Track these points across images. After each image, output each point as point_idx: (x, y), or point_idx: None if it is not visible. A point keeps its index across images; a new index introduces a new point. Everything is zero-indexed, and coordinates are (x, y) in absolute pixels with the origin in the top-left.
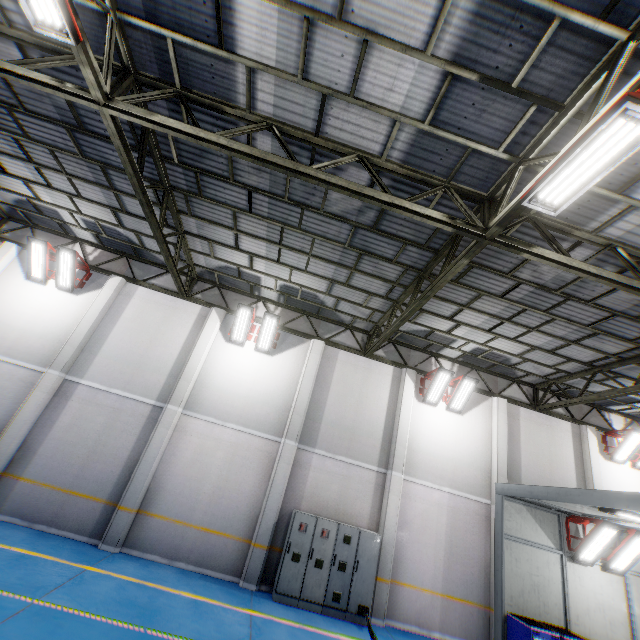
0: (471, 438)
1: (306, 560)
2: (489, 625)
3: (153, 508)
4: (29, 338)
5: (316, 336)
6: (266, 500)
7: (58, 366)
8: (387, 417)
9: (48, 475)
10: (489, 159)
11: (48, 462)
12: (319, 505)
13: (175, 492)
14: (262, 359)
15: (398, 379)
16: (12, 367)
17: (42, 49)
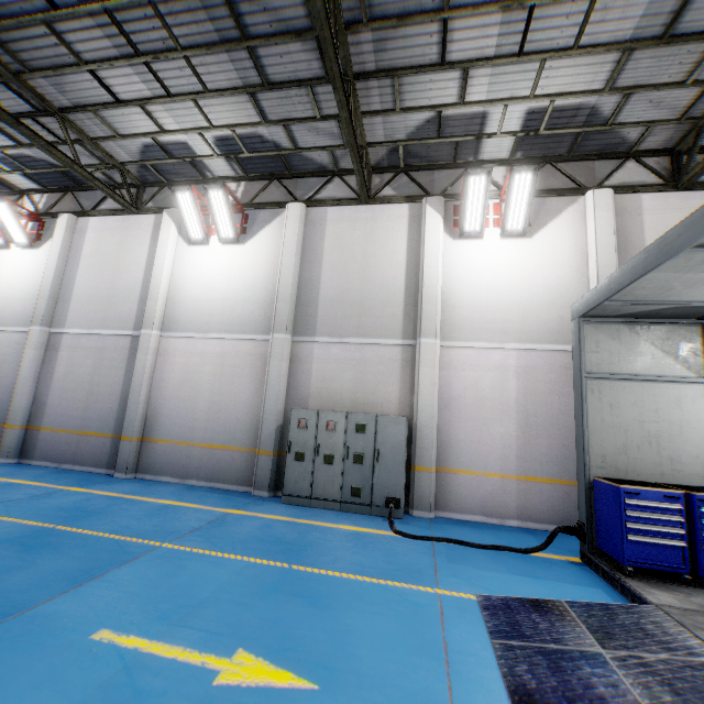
0: (549, 266)
1: (312, 458)
2: None
3: (155, 434)
4: (13, 304)
5: (293, 201)
6: (263, 405)
7: (38, 321)
8: (408, 274)
9: (61, 422)
10: None
11: (58, 411)
12: (330, 399)
13: (172, 415)
14: (233, 252)
15: (418, 219)
16: (8, 335)
17: None
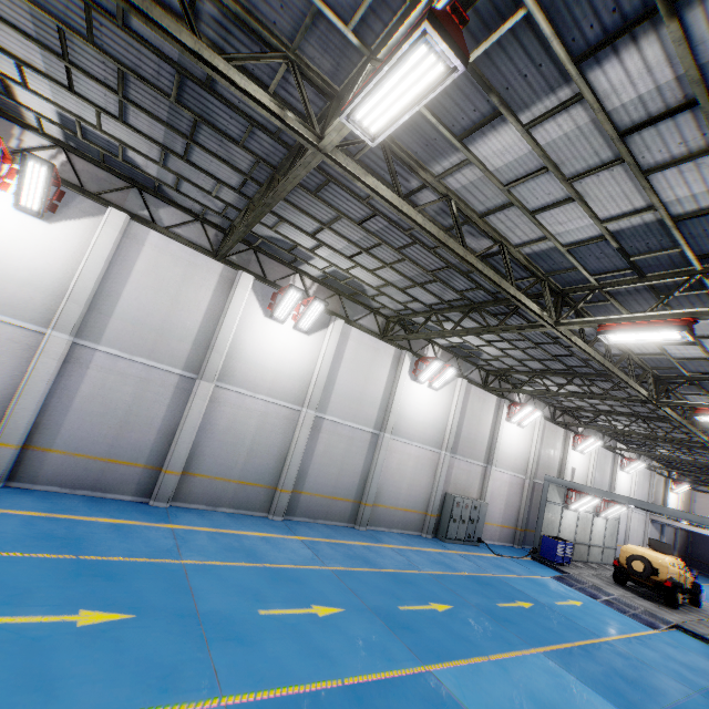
0: (524, 442)
1: (459, 521)
2: (515, 536)
3: (378, 501)
4: (281, 379)
5: (461, 375)
6: (436, 490)
7: (313, 407)
8: (490, 432)
9: (317, 488)
10: (678, 371)
11: (316, 479)
12: (456, 489)
13: (389, 490)
14: (431, 394)
15: (498, 406)
16: (275, 406)
17: (523, 266)
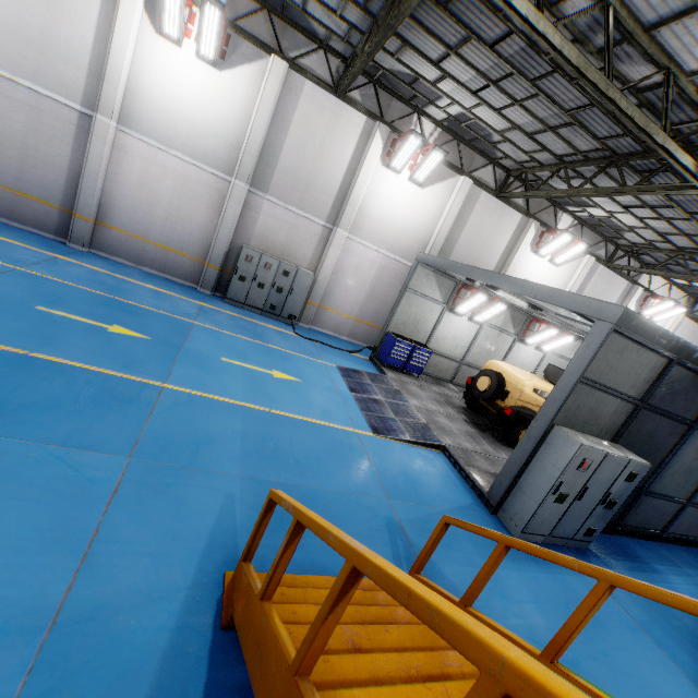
0: (422, 212)
1: (251, 282)
2: None
3: (110, 222)
4: None
5: (278, 52)
6: (217, 233)
7: None
8: (346, 176)
9: None
10: None
11: None
12: (267, 245)
13: (128, 211)
14: (207, 73)
15: (368, 135)
16: None
17: None
